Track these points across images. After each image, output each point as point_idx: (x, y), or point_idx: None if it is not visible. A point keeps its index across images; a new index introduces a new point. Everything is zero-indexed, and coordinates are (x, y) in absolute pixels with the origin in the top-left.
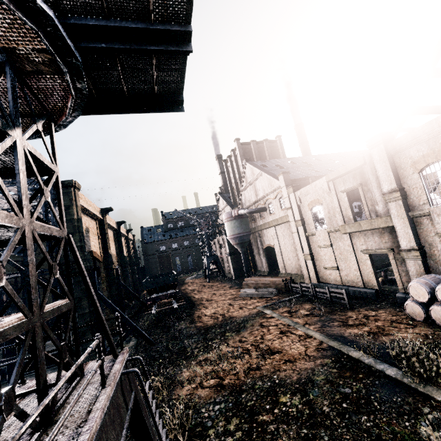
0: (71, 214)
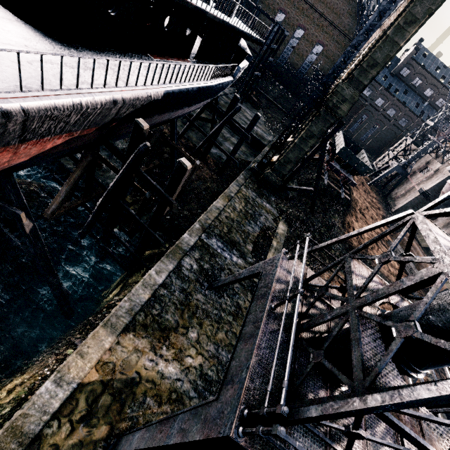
0: (403, 35)
